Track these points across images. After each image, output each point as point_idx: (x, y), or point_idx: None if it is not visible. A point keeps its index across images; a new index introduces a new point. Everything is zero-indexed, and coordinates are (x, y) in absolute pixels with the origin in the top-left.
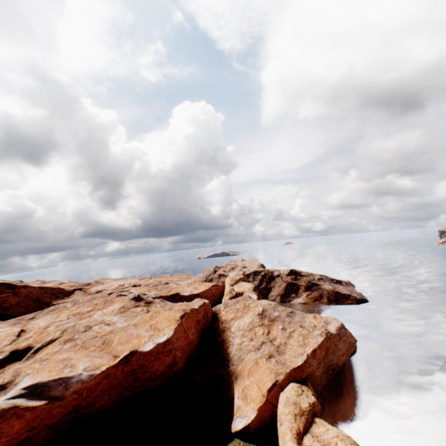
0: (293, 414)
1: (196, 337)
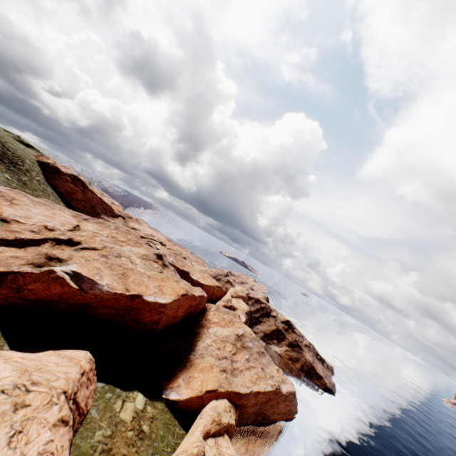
0: (212, 418)
1: (182, 316)
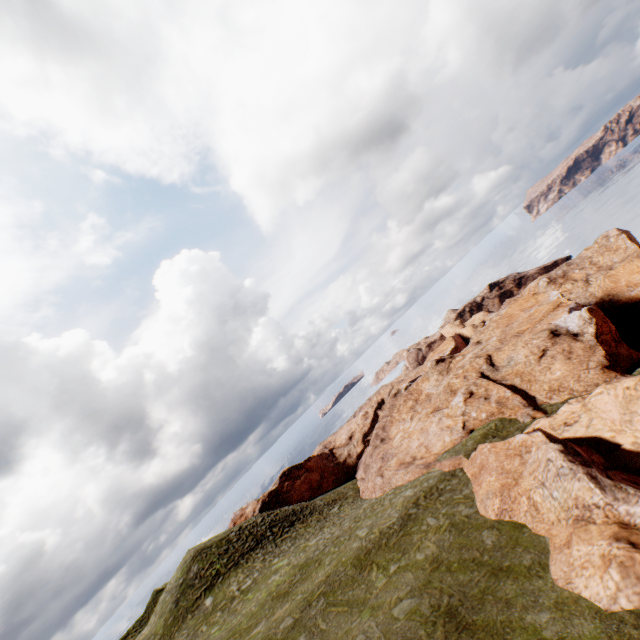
0: None
1: None
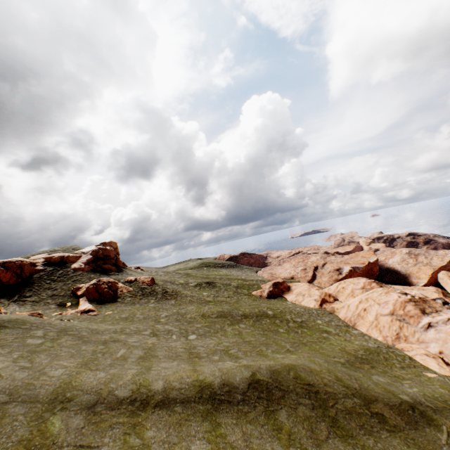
0: (447, 276)
1: None
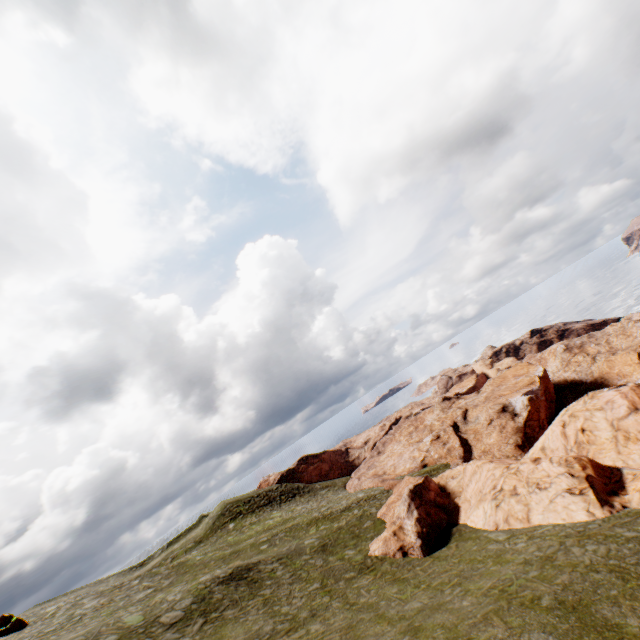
0: None
1: None
